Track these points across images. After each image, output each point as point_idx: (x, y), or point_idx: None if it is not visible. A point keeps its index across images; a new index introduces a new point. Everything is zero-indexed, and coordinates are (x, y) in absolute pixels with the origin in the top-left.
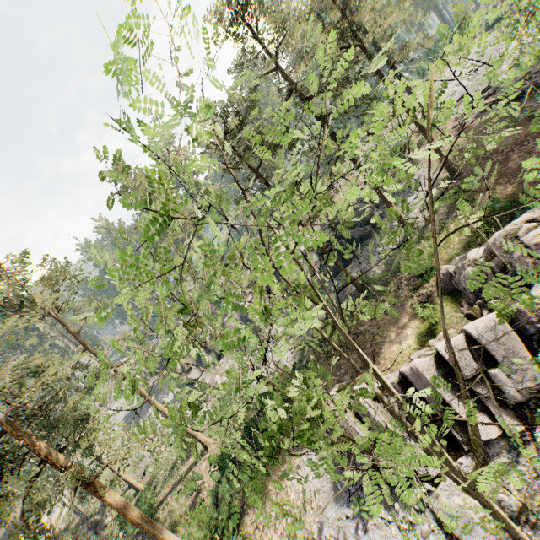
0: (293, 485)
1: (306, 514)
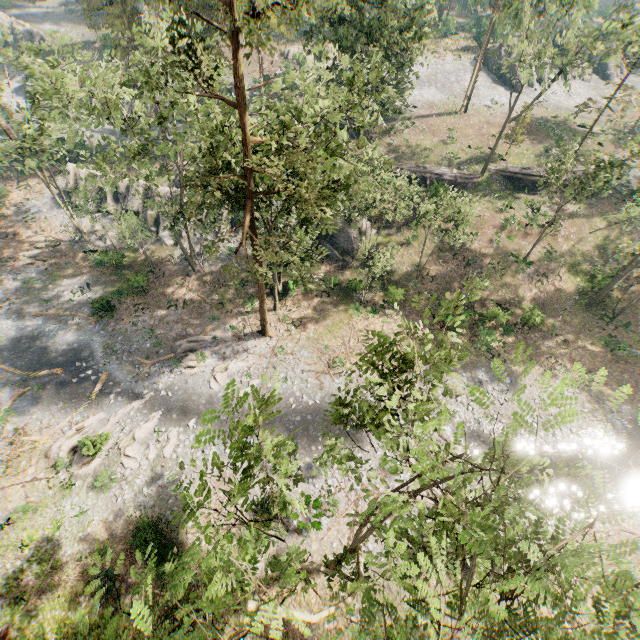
0: (42, 185)
1: (37, 195)
